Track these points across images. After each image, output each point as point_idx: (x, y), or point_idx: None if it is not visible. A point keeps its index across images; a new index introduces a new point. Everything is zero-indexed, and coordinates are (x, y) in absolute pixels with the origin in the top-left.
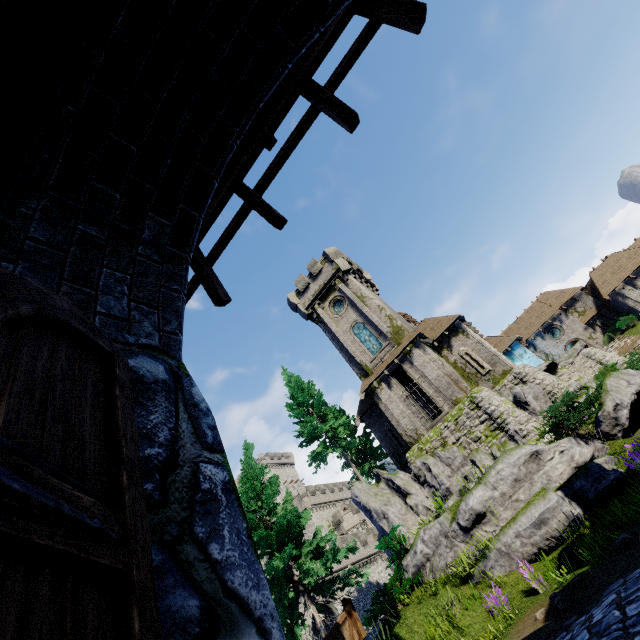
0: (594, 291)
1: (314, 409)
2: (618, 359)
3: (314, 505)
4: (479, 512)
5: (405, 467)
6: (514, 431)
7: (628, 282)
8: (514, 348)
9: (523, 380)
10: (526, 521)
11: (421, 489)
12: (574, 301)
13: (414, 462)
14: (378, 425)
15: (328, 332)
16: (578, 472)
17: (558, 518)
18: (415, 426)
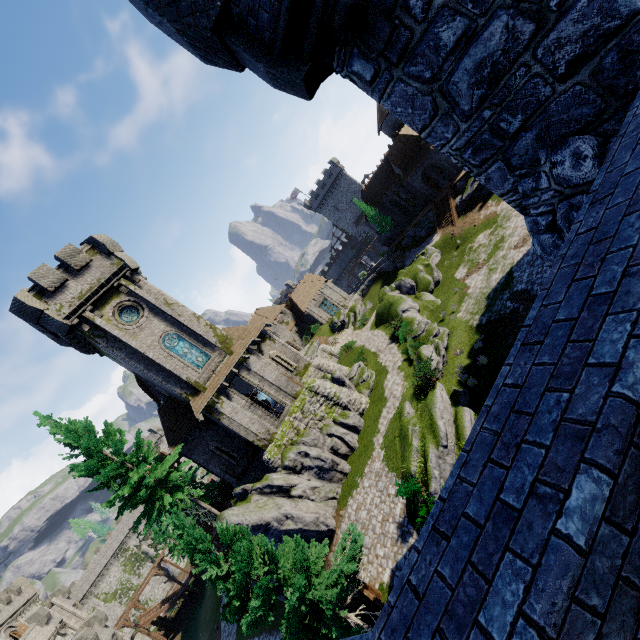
0: (291, 308)
1: (131, 456)
2: (338, 350)
3: None
4: (446, 434)
5: (241, 477)
6: (348, 402)
7: (313, 303)
8: None
9: (322, 369)
10: (469, 424)
11: (300, 477)
12: (282, 315)
13: (286, 457)
14: (201, 448)
15: (118, 349)
16: (458, 395)
17: (472, 417)
18: (267, 428)
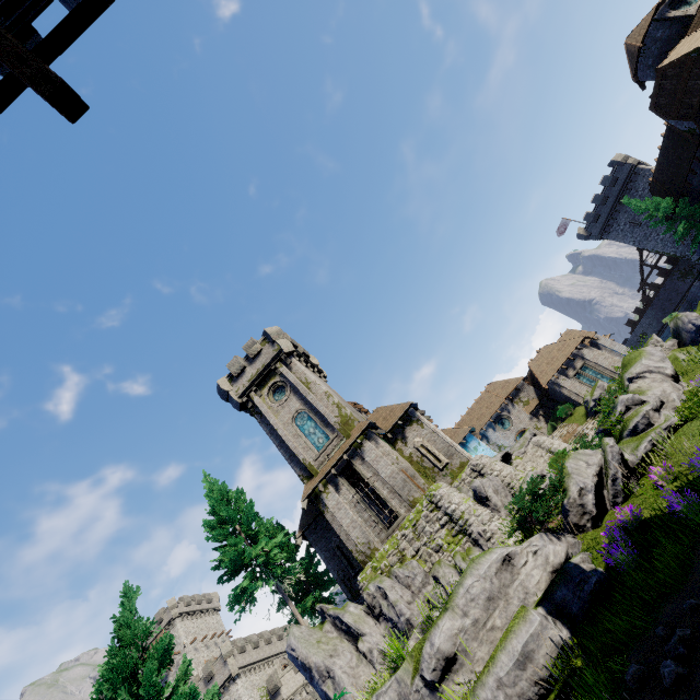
0: (534, 381)
1: (242, 526)
2: (565, 446)
3: (242, 668)
4: (448, 654)
5: (357, 596)
6: (478, 533)
7: (561, 372)
8: (468, 440)
9: (481, 472)
10: (508, 659)
11: (376, 625)
12: (518, 391)
13: (367, 588)
14: (324, 541)
15: (265, 425)
16: (557, 578)
17: (544, 648)
18: (368, 538)
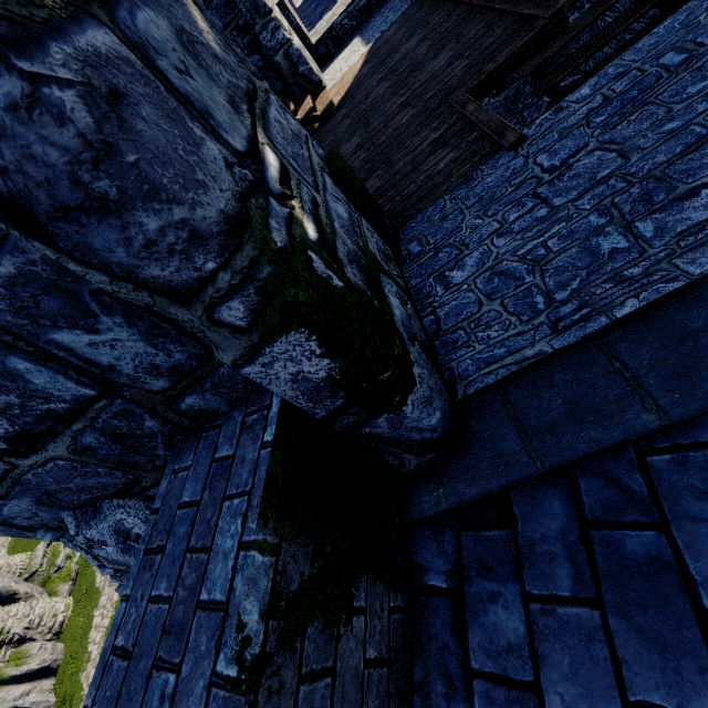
0: None
1: None
2: None
3: None
4: None
5: None
6: (25, 629)
7: None
8: None
9: None
10: None
11: None
12: None
13: None
14: None
15: None
16: None
17: None
18: None
